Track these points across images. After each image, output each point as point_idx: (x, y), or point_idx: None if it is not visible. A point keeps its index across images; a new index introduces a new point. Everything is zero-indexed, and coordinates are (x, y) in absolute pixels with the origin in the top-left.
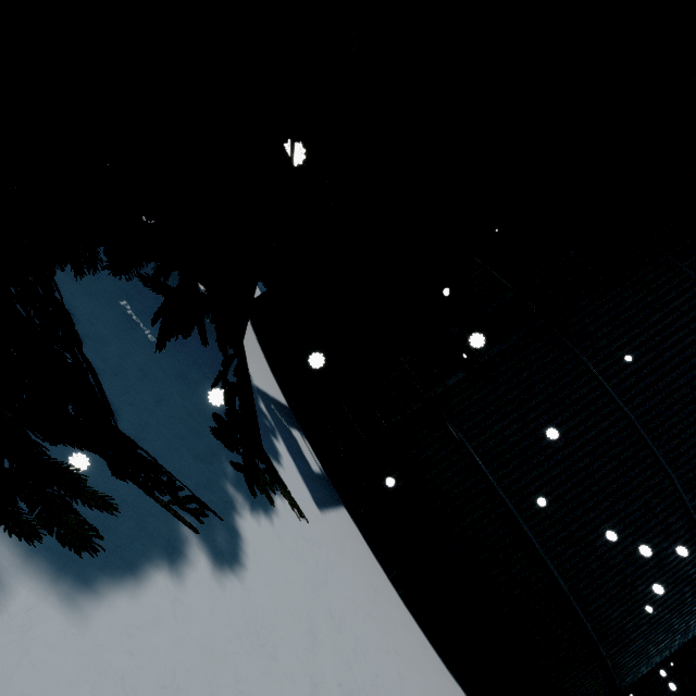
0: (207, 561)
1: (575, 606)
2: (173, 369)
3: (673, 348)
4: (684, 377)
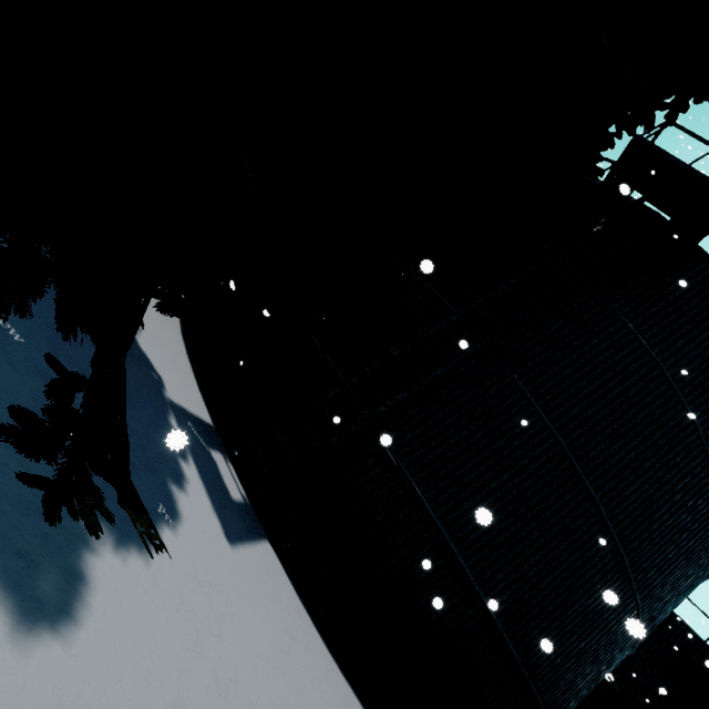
0: (4, 619)
1: (508, 642)
2: (31, 364)
3: (600, 378)
4: (609, 406)
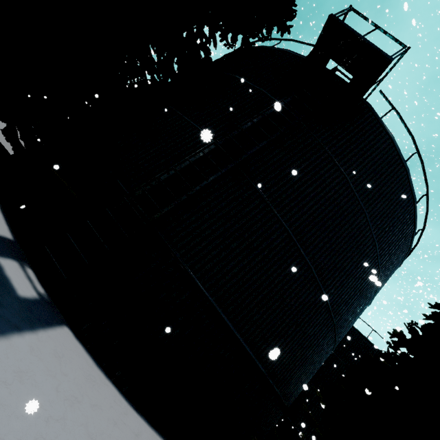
0: None
1: (258, 364)
2: None
3: (311, 186)
4: (317, 204)
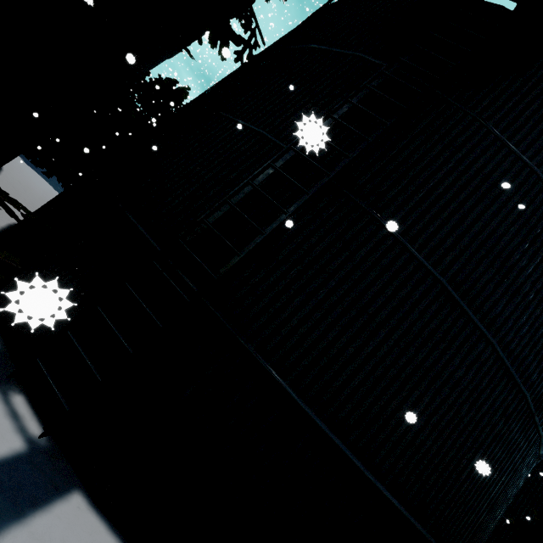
0: None
1: (416, 526)
2: None
3: (472, 196)
4: (488, 227)
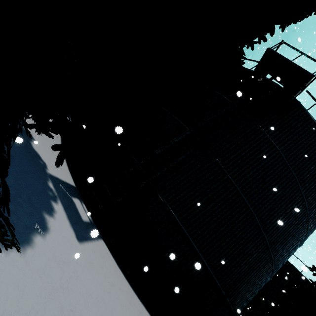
0: None
1: (215, 279)
2: None
3: (254, 159)
4: (258, 171)
